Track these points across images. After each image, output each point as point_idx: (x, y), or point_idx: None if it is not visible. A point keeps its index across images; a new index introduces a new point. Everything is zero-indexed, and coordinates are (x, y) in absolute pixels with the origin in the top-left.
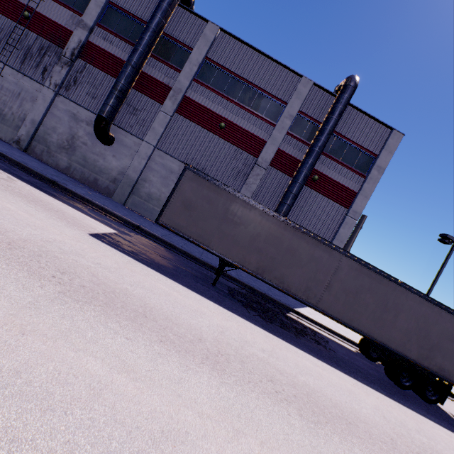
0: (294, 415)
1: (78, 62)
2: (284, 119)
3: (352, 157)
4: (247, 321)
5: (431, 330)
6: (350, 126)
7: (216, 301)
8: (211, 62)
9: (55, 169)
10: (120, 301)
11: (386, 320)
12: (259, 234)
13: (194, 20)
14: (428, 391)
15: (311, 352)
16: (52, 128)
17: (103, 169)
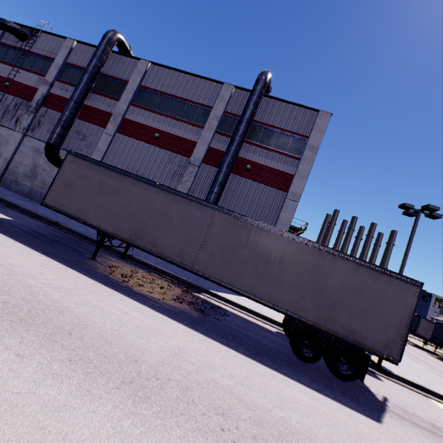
0: None
1: (42, 109)
2: (211, 121)
3: (283, 143)
4: (84, 275)
5: (328, 282)
6: (276, 116)
7: (60, 260)
8: (145, 89)
9: (18, 194)
10: None
11: (272, 276)
12: (132, 201)
13: (129, 61)
14: (342, 364)
15: (156, 307)
16: (20, 162)
17: None
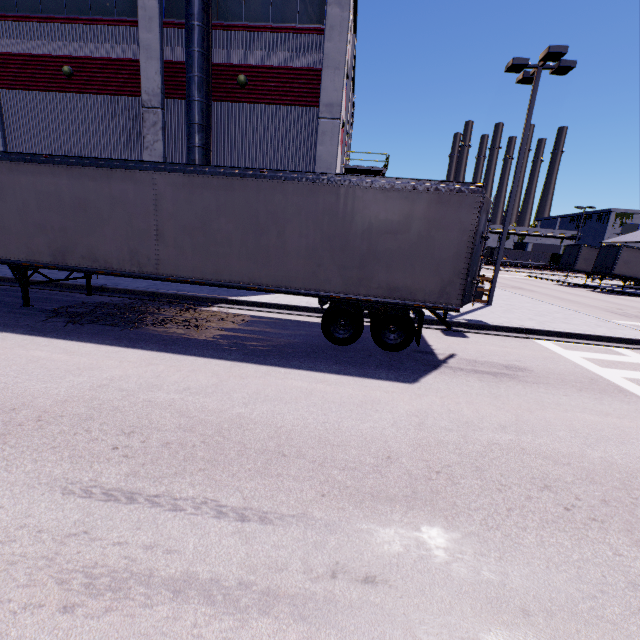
0: None
1: None
2: (145, 1)
3: (287, 5)
4: None
5: (349, 231)
6: None
7: None
8: None
9: None
10: None
11: (270, 248)
12: (27, 201)
13: None
14: (391, 333)
15: (108, 341)
16: None
17: None
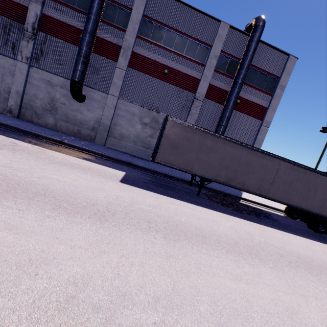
0: (307, 274)
1: (39, 34)
2: (211, 59)
3: (261, 81)
4: (235, 217)
5: None
6: (259, 57)
7: (211, 208)
8: (148, 19)
9: (47, 128)
10: (187, 231)
11: (309, 196)
12: (225, 156)
13: None
14: None
15: (273, 227)
16: (33, 95)
17: (82, 122)
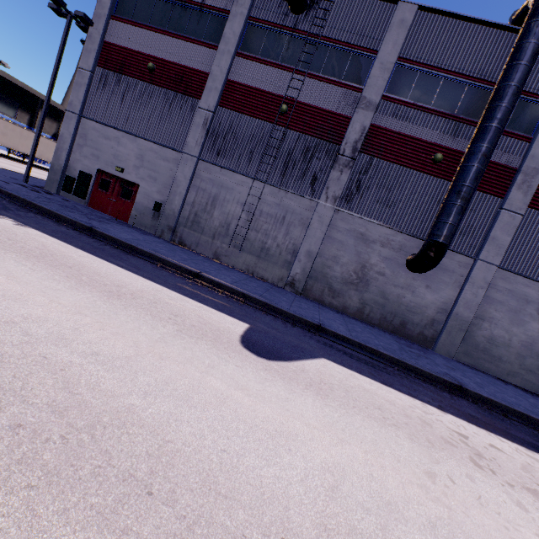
0: None
1: (359, 158)
2: None
3: None
4: None
5: None
6: None
7: None
8: None
9: (352, 318)
10: None
11: None
12: None
13: None
14: None
15: None
16: (331, 257)
17: (412, 308)
